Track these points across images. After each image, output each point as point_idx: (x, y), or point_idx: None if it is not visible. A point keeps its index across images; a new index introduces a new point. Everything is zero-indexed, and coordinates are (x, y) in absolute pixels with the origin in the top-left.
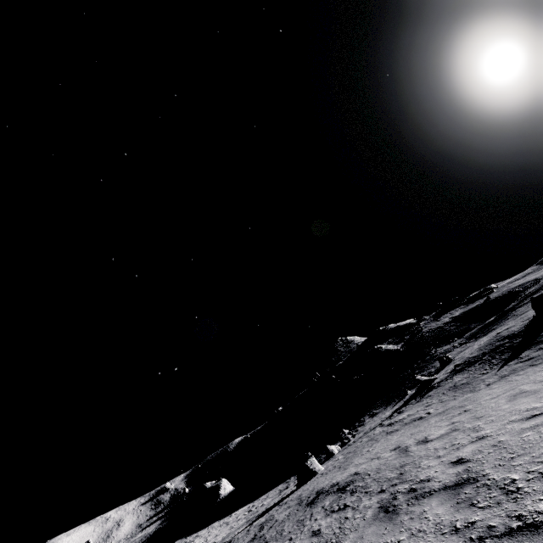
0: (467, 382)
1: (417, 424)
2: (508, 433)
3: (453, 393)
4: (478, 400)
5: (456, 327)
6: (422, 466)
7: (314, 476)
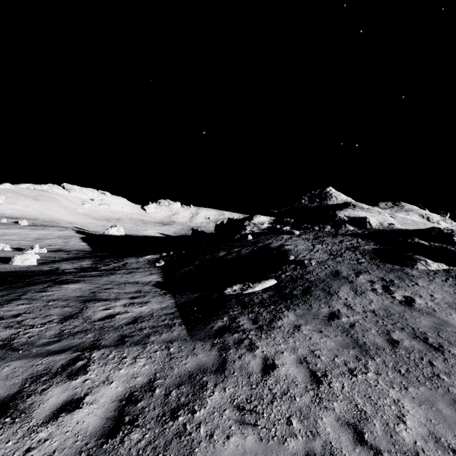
0: None
1: None
2: None
3: None
4: None
5: (212, 256)
6: None
7: None
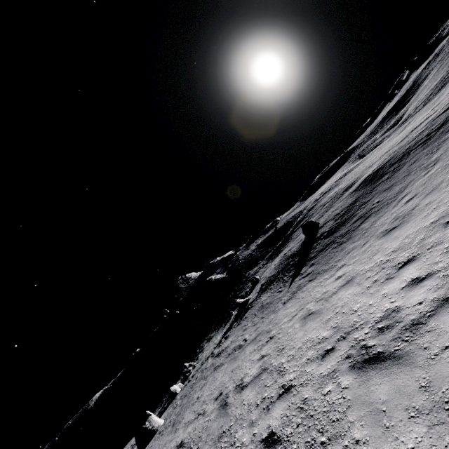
0: (270, 301)
1: (236, 356)
2: (310, 383)
3: (261, 314)
4: (279, 323)
5: (260, 252)
6: (236, 442)
7: (153, 436)
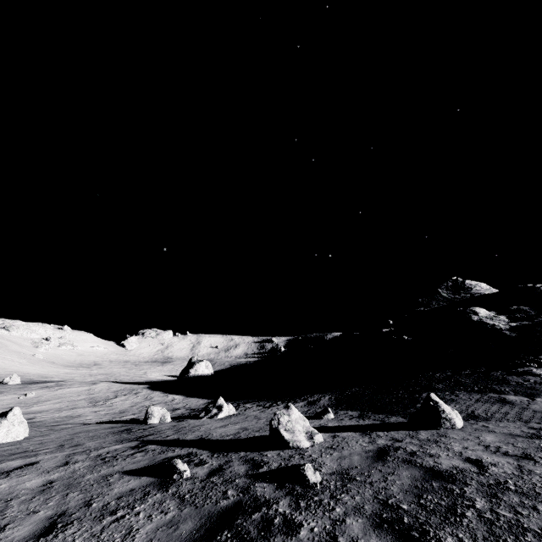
0: None
1: None
2: None
3: None
4: None
5: None
6: None
7: None
